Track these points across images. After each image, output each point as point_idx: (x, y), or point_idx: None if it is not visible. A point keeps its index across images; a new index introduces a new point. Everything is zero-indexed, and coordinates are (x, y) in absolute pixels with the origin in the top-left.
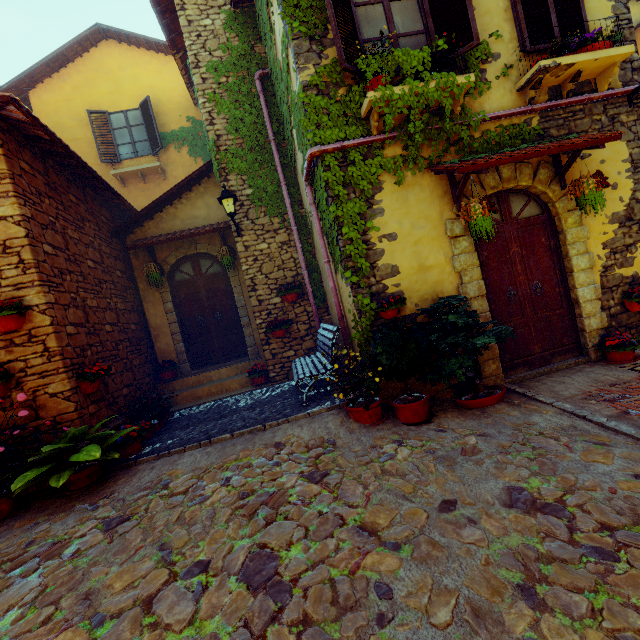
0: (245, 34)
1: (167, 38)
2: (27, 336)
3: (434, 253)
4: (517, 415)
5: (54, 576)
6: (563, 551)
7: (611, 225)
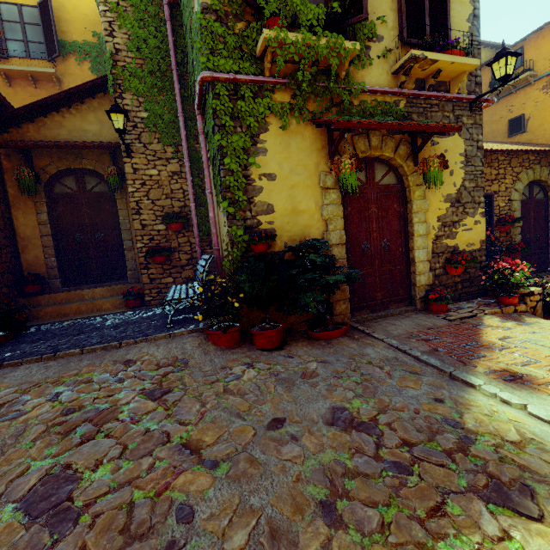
0: None
1: None
2: None
3: (307, 199)
4: (355, 347)
5: None
6: (368, 466)
7: (445, 203)
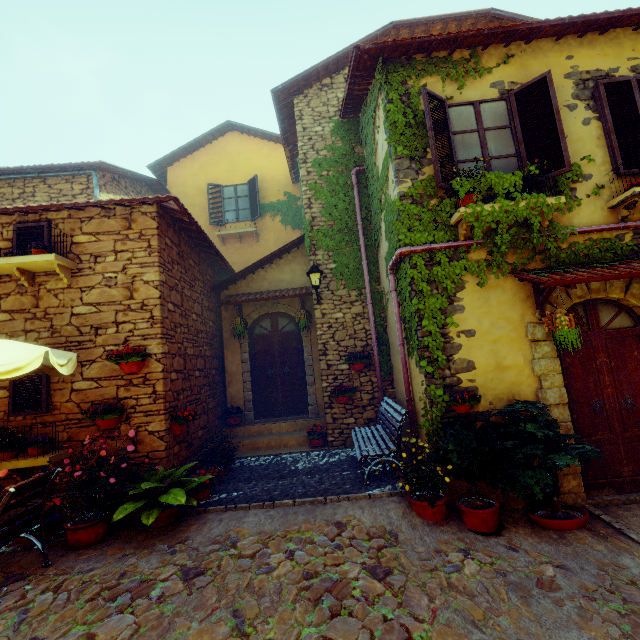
0: (348, 138)
1: (282, 136)
2: (143, 378)
3: (513, 354)
4: (603, 550)
5: (145, 617)
6: None
7: None
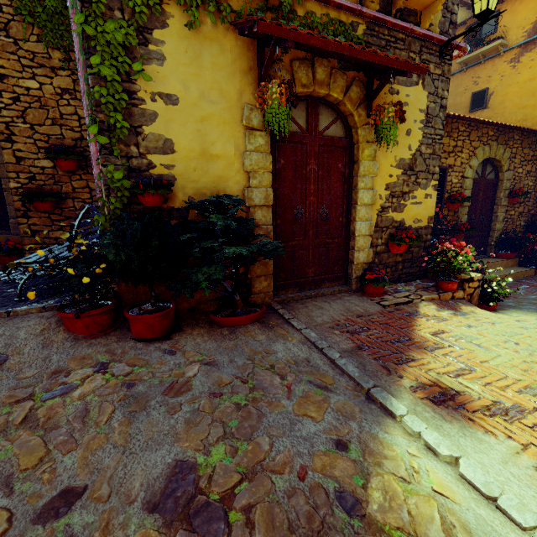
0: None
1: None
2: None
3: (223, 140)
4: (262, 340)
5: None
6: None
7: (397, 169)
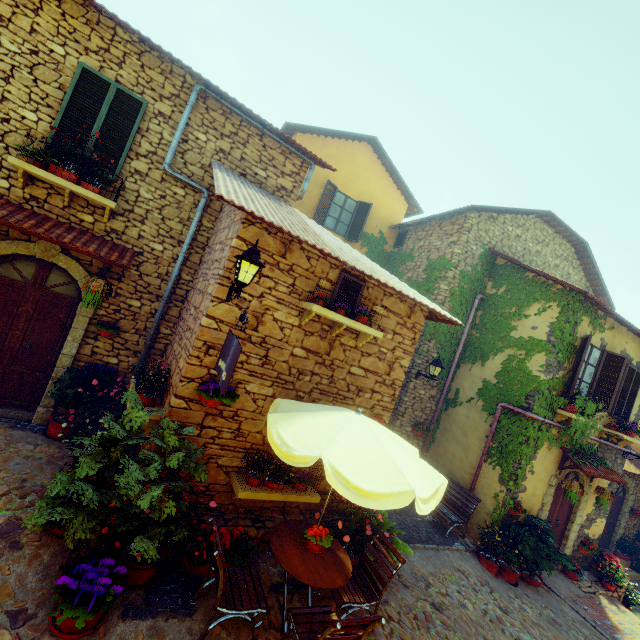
0: (485, 268)
1: (434, 216)
2: None
3: (540, 488)
4: (555, 601)
5: None
6: None
7: (593, 506)
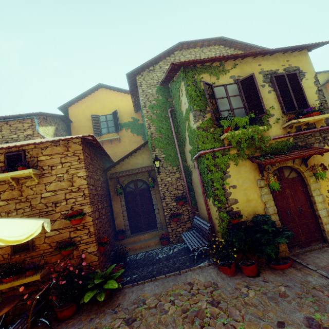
0: (164, 95)
1: (131, 93)
2: (82, 226)
3: (253, 194)
4: (300, 276)
5: None
6: None
7: None
